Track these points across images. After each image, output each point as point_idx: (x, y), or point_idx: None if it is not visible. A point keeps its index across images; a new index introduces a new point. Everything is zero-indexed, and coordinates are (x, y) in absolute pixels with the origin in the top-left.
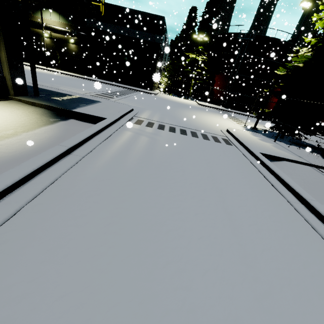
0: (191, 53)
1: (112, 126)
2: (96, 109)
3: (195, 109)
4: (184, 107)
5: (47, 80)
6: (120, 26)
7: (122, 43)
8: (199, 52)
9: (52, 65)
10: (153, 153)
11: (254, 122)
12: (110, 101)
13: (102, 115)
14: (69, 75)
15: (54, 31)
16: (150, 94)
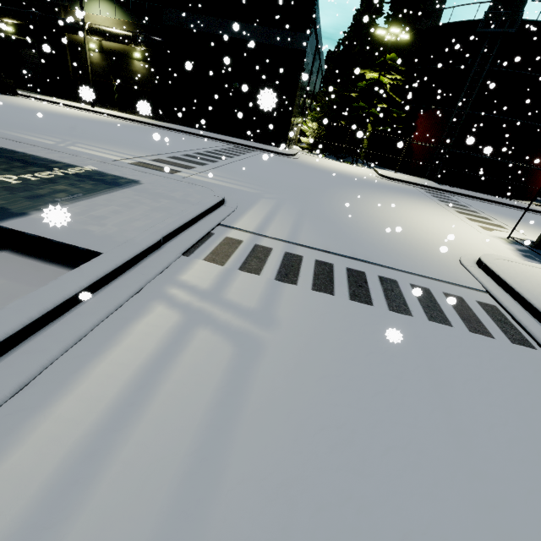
0: (369, 71)
1: (105, 289)
2: (102, 210)
3: (376, 190)
4: (351, 185)
5: (67, 129)
6: (227, 20)
7: (229, 54)
8: (387, 67)
9: (104, 102)
10: (209, 528)
11: (515, 220)
12: (170, 179)
13: (95, 240)
14: (128, 120)
15: (105, 36)
16: (280, 155)
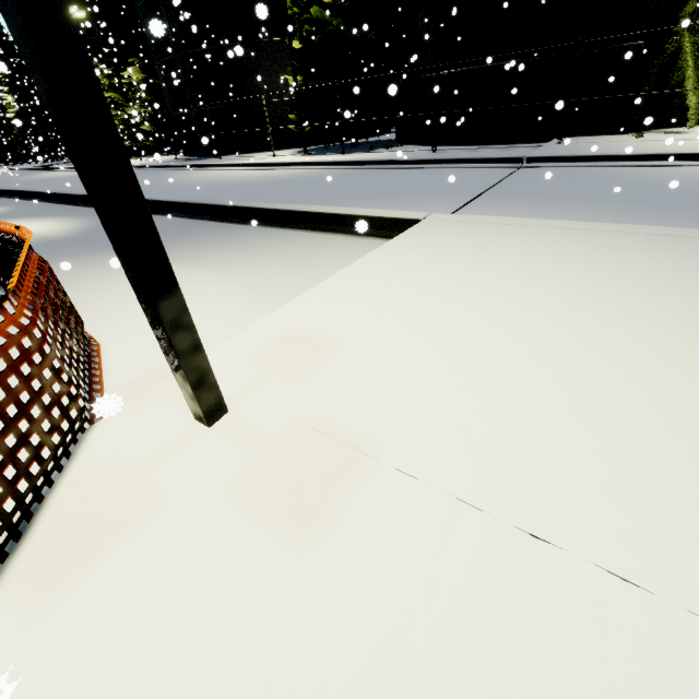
0: None
1: None
2: None
3: None
4: None
5: None
6: None
7: None
8: None
9: None
10: None
11: None
12: None
13: None
14: None
15: None
16: None
